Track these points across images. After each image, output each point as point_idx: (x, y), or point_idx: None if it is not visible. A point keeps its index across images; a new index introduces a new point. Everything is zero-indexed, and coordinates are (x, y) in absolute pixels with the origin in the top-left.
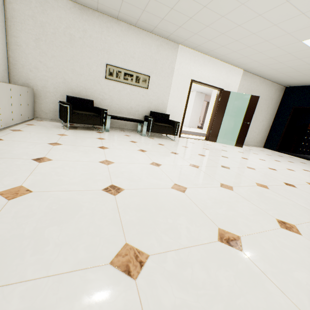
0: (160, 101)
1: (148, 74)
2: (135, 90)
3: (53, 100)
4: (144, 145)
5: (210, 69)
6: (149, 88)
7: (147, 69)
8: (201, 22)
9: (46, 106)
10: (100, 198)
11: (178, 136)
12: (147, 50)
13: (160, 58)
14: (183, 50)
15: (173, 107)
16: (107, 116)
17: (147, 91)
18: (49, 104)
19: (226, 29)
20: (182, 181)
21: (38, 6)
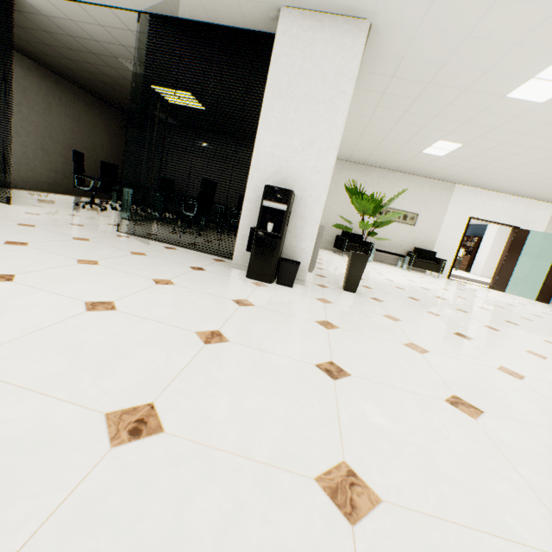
0: (426, 238)
1: (416, 213)
2: (401, 227)
3: (329, 233)
4: (404, 274)
5: (498, 205)
6: (416, 225)
7: (417, 208)
8: (474, 174)
9: (324, 237)
10: (384, 280)
11: (446, 277)
12: (419, 192)
13: (431, 198)
14: (461, 189)
15: (443, 244)
16: (372, 248)
17: (414, 228)
18: (326, 236)
19: (502, 178)
20: (428, 288)
21: (337, 171)
